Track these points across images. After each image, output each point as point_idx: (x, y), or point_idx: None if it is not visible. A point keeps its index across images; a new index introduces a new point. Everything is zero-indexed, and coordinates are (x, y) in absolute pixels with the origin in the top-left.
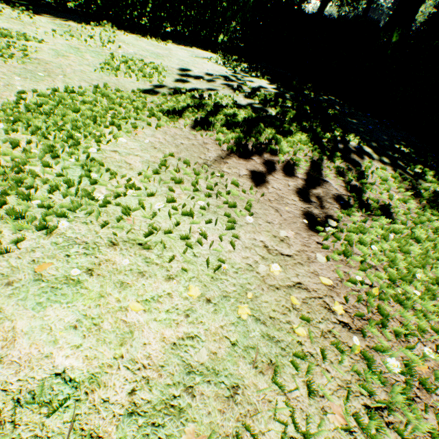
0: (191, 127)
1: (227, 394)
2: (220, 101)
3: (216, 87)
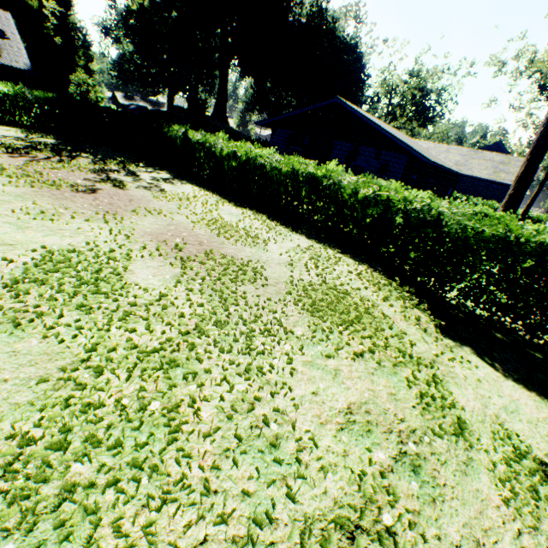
0: None
1: None
2: (5, 143)
3: (7, 140)
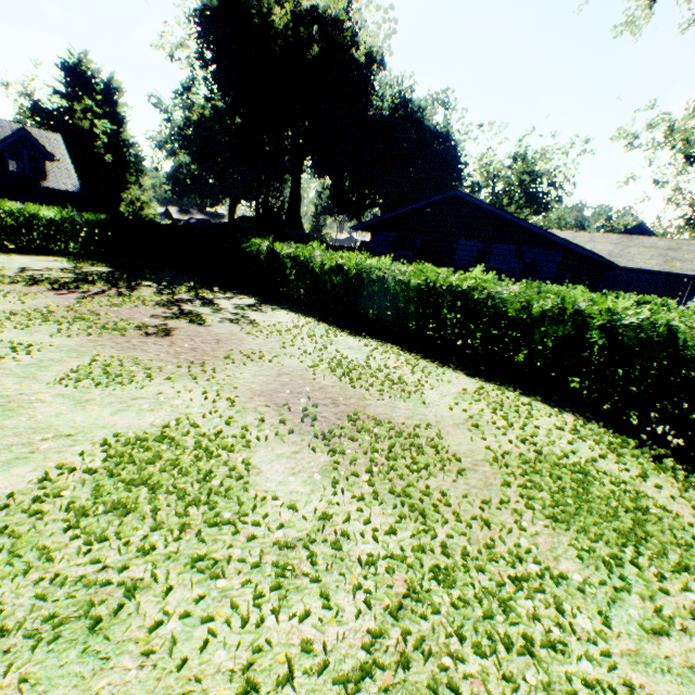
0: (24, 285)
1: (21, 311)
2: (50, 277)
3: (52, 273)
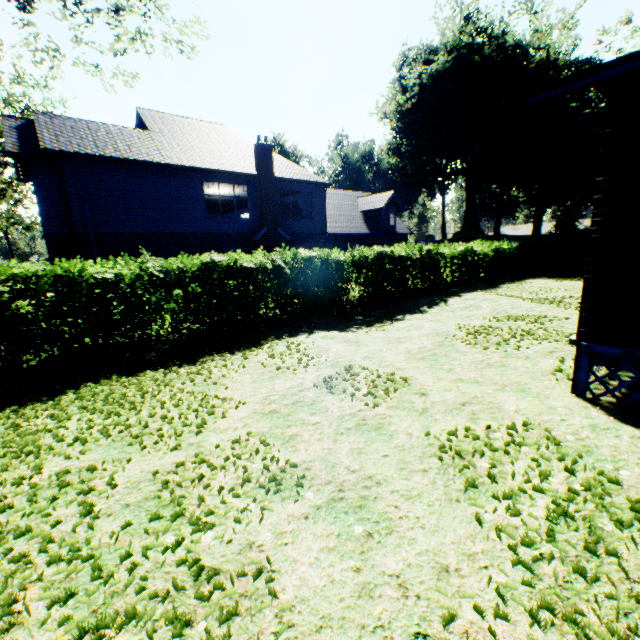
0: None
1: None
2: None
3: None
